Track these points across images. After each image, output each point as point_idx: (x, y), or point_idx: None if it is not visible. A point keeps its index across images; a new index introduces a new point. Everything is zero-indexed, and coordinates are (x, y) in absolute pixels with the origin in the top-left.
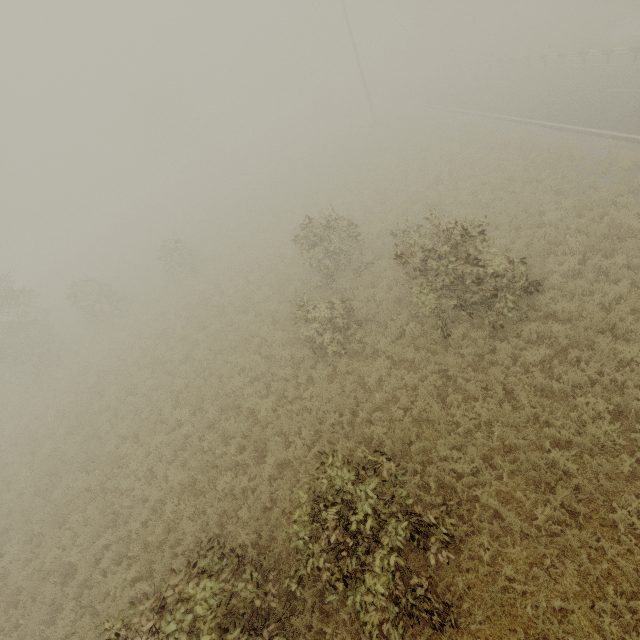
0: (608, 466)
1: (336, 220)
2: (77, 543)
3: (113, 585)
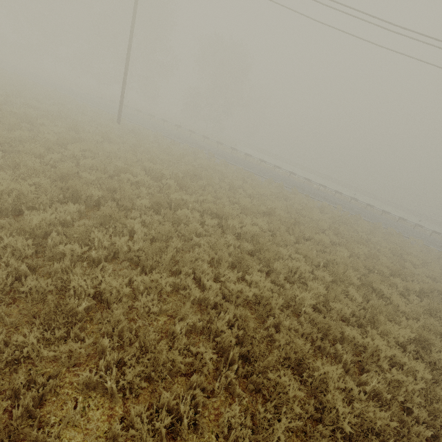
0: None
1: None
2: None
3: None
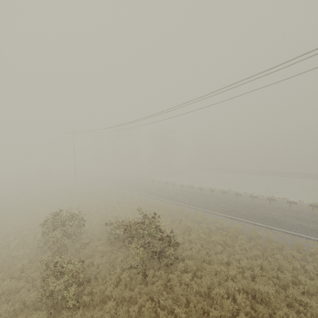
0: None
1: (75, 214)
2: None
3: None
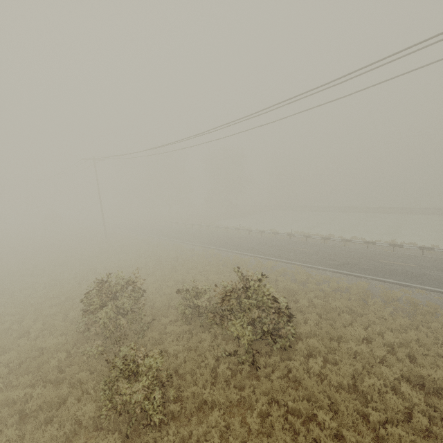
0: (418, 427)
1: (129, 281)
2: None
3: None
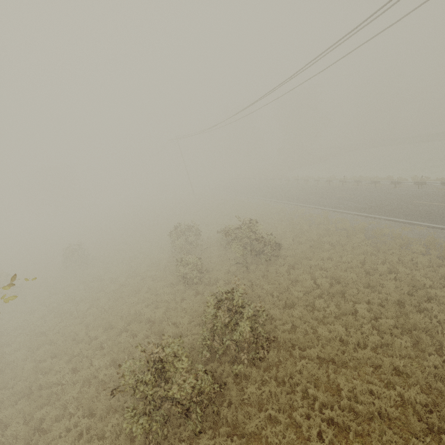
0: (313, 294)
1: (190, 226)
2: (12, 426)
3: (57, 434)
